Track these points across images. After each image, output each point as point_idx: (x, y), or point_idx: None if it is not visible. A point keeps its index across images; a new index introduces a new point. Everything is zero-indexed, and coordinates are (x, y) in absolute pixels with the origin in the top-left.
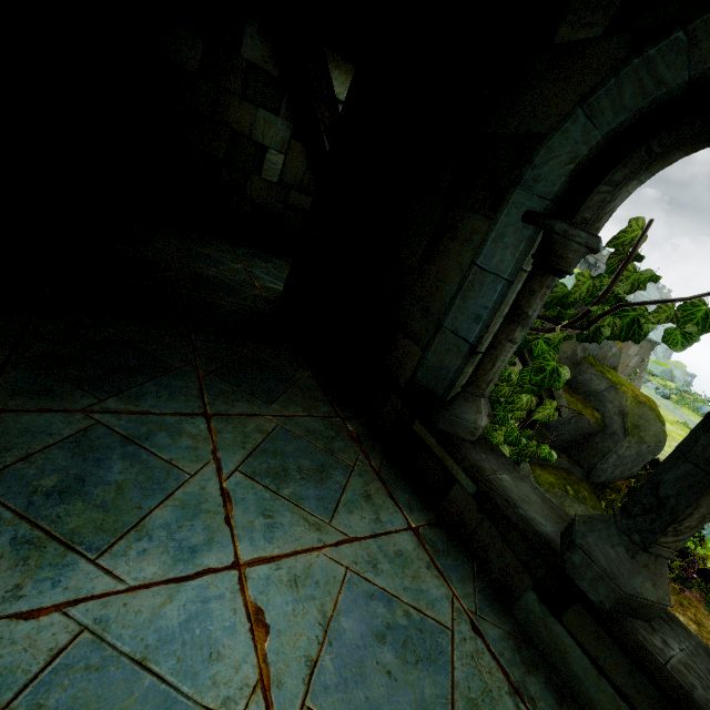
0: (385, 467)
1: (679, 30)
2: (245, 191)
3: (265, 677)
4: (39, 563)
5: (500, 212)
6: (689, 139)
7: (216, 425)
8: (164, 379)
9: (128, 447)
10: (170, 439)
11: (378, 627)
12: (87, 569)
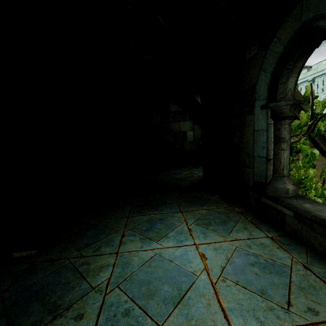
0: (254, 219)
1: (274, 38)
2: (183, 148)
3: (206, 268)
4: (145, 242)
5: (254, 111)
6: (297, 59)
7: (185, 214)
8: (168, 205)
9: (161, 221)
10: (171, 218)
11: (251, 262)
12: (155, 244)
